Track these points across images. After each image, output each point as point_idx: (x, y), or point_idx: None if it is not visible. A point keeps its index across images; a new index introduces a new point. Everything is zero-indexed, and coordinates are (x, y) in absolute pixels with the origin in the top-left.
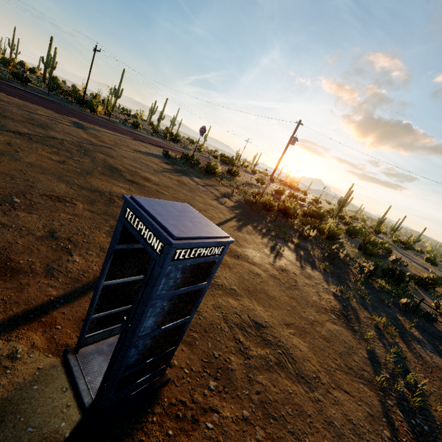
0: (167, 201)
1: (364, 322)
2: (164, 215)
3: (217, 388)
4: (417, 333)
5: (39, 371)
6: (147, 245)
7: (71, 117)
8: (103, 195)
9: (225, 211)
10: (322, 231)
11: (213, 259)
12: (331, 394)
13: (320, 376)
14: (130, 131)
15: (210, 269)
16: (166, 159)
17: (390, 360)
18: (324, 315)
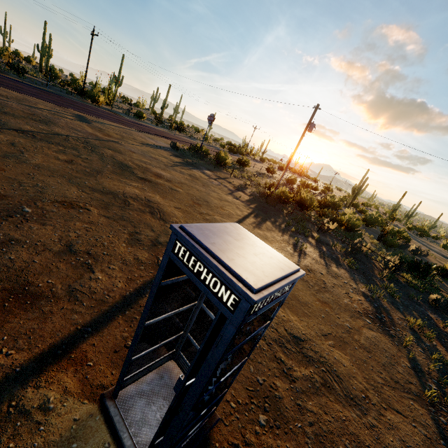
0: (218, 224)
1: (399, 324)
2: (227, 251)
3: (268, 423)
4: None
5: (76, 423)
6: (211, 294)
7: (73, 109)
8: (117, 197)
9: (241, 207)
10: (341, 222)
11: (282, 297)
12: (384, 417)
13: (368, 395)
14: (134, 122)
15: (275, 308)
16: (175, 151)
17: (434, 369)
18: (359, 320)
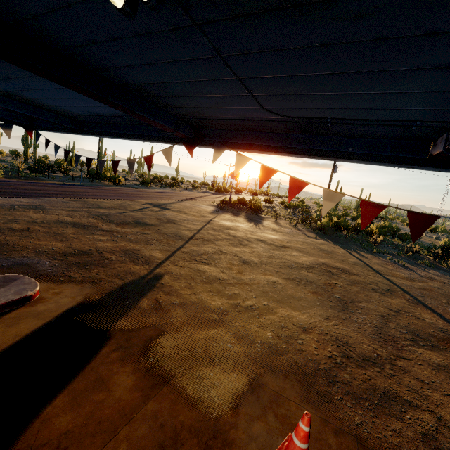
0: None
1: None
2: None
3: None
4: None
5: None
6: None
7: (138, 199)
8: (317, 268)
9: (331, 245)
10: (371, 233)
11: None
12: None
13: None
14: (157, 192)
15: None
16: (223, 211)
17: None
18: None
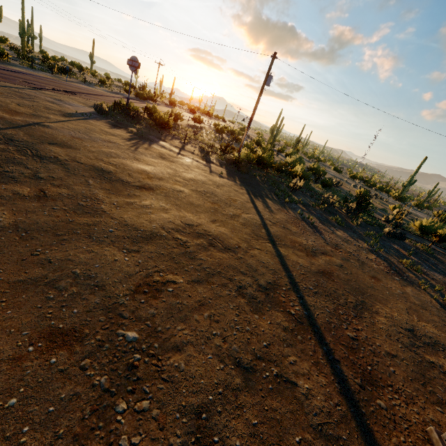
0: None
1: (402, 269)
2: None
3: None
4: (412, 257)
5: None
6: None
7: None
8: (163, 237)
9: (236, 187)
10: (295, 175)
11: None
12: None
13: None
14: (3, 68)
15: None
16: (104, 117)
17: None
18: (396, 281)
